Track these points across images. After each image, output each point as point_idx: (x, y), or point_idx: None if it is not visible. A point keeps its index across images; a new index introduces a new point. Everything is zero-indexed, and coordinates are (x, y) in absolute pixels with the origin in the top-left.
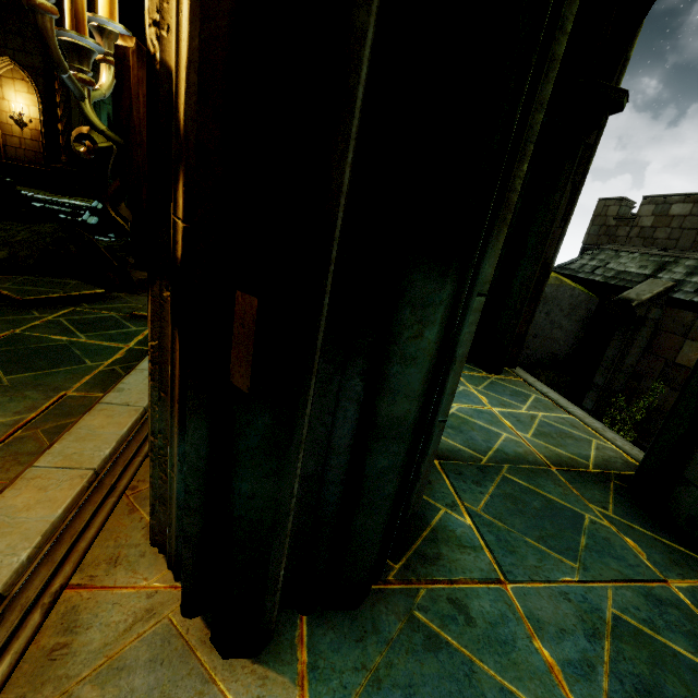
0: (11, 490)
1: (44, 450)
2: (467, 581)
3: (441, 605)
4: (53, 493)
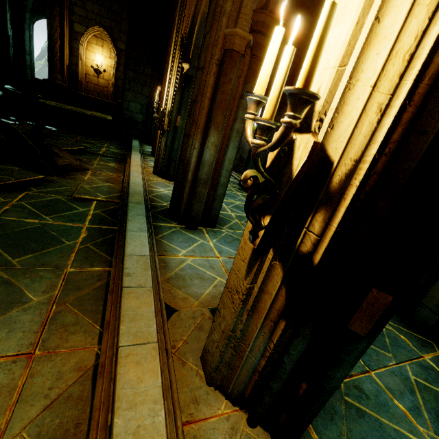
0: (120, 368)
1: (106, 329)
2: (356, 374)
3: (353, 391)
4: (147, 365)
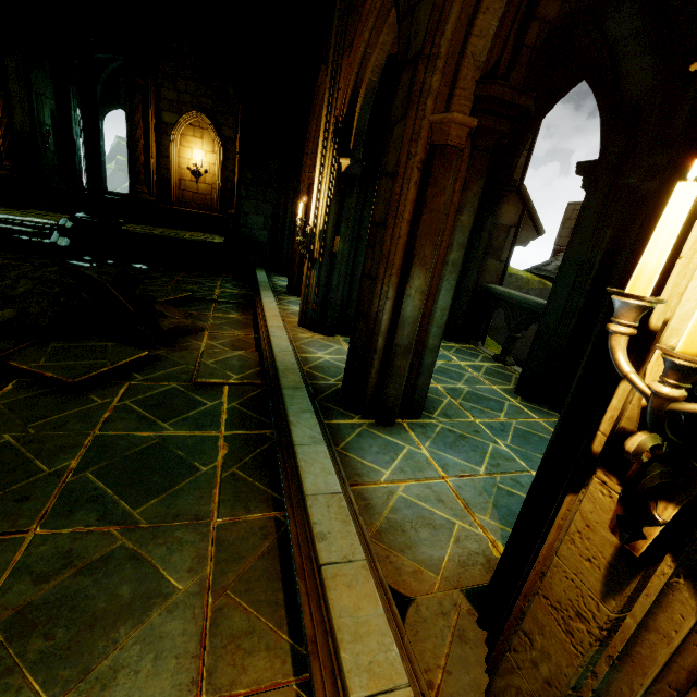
0: None
1: (314, 654)
2: None
3: None
4: None
